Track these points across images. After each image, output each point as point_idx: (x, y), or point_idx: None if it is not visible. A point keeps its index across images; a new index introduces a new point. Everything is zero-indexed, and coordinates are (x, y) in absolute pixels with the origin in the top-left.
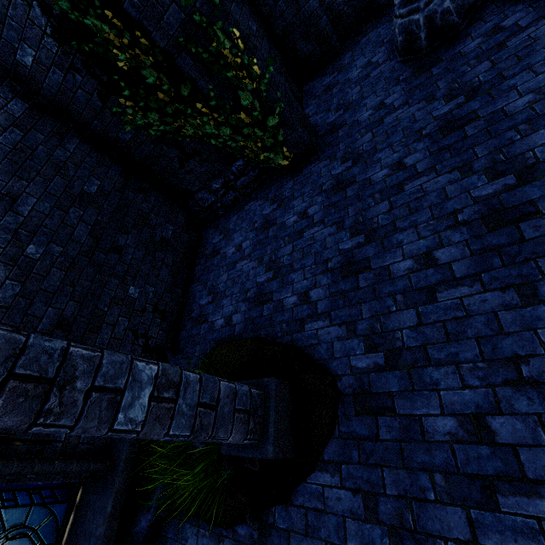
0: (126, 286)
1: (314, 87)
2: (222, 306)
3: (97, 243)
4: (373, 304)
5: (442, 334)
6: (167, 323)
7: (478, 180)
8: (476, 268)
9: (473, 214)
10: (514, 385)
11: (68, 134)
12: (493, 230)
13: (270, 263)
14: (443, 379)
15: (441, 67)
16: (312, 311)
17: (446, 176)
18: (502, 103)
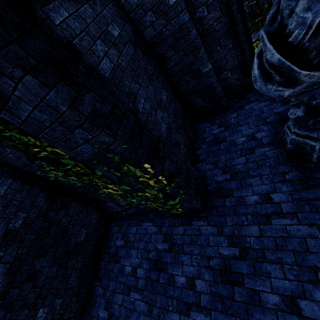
0: (35, 311)
1: (205, 130)
2: None
3: (13, 279)
4: None
5: None
6: None
7: None
8: None
9: None
10: None
11: (2, 177)
12: None
13: None
14: None
15: None
16: None
17: None
18: None
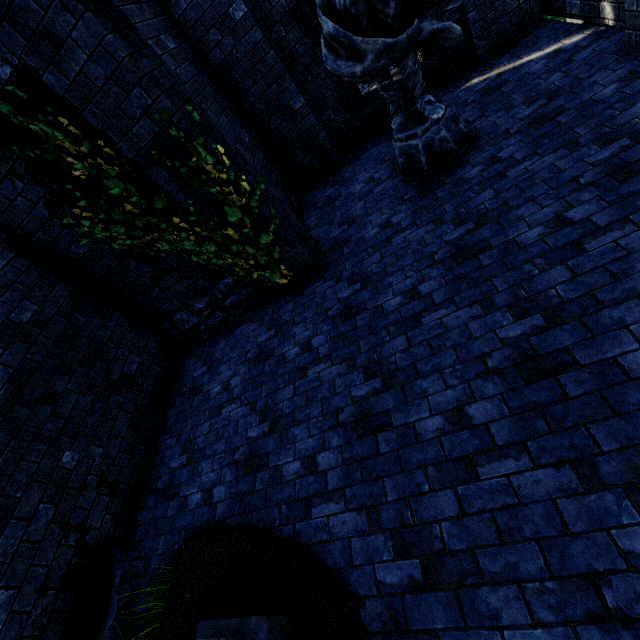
0: (58, 452)
1: (315, 197)
2: (200, 471)
3: (19, 393)
4: (399, 479)
5: (492, 531)
6: (119, 500)
7: (502, 317)
8: (519, 433)
9: (503, 359)
10: (600, 622)
11: None
12: (530, 382)
13: (265, 410)
14: (504, 608)
15: (445, 190)
16: (321, 486)
17: (467, 310)
18: (513, 233)
